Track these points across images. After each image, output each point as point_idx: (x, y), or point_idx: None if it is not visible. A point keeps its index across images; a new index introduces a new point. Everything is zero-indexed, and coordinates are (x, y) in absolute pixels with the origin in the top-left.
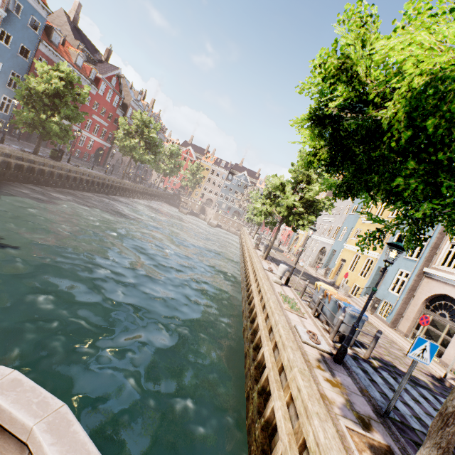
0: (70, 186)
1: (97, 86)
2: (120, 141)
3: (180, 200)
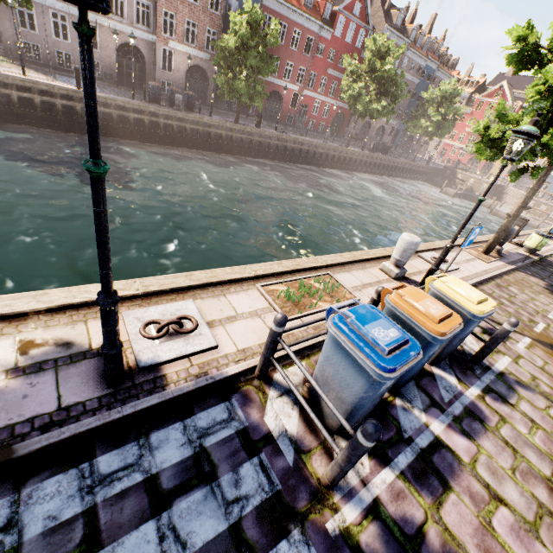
0: (273, 157)
1: (332, 26)
2: (345, 93)
3: (455, 176)
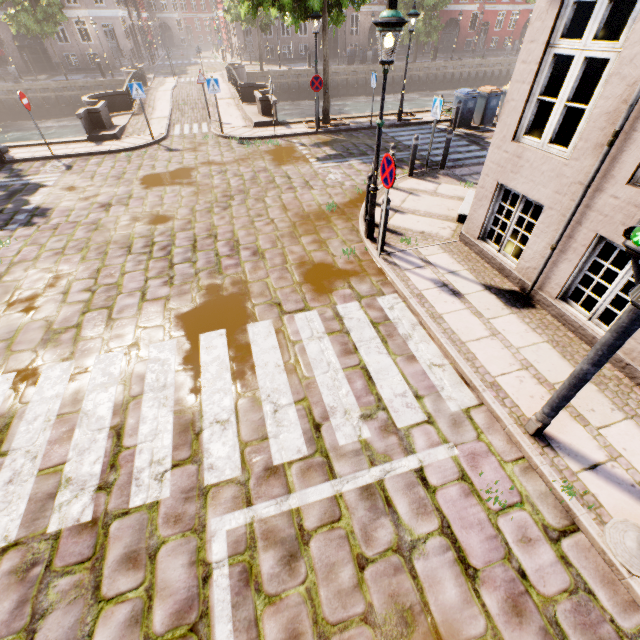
0: (449, 86)
1: None
2: None
3: None
